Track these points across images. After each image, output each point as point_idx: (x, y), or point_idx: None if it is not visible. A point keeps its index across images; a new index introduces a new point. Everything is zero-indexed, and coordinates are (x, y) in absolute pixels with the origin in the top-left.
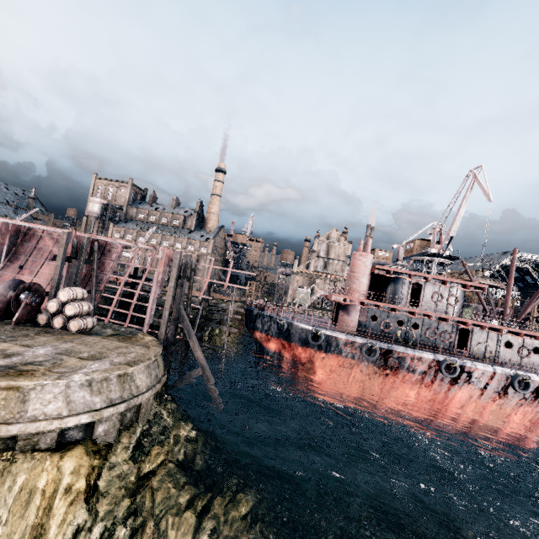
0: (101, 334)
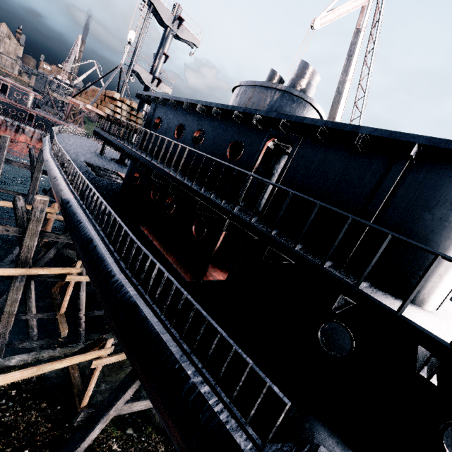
0: None
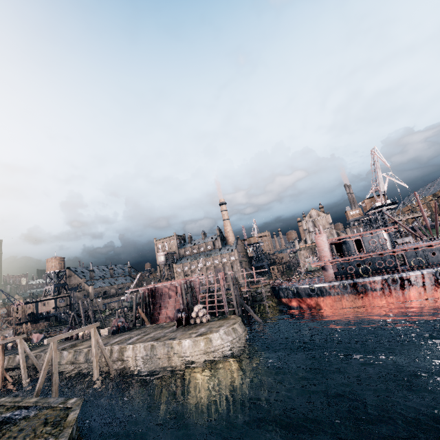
0: (214, 320)
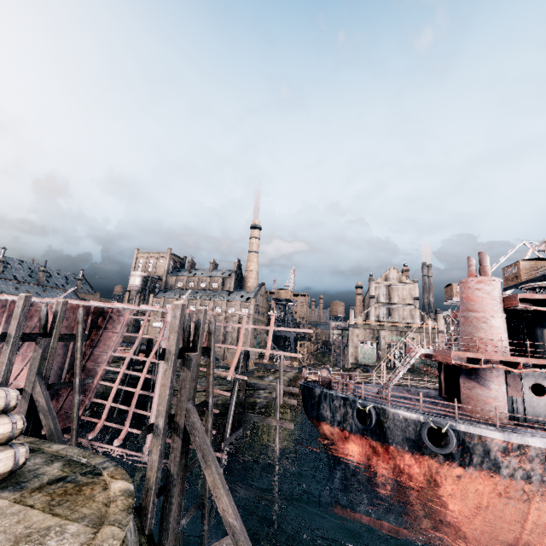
0: (25, 485)
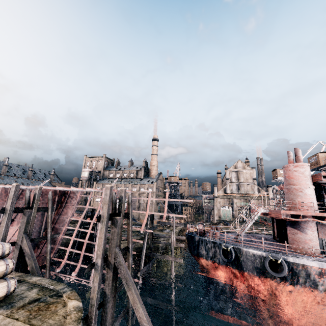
0: (14, 305)
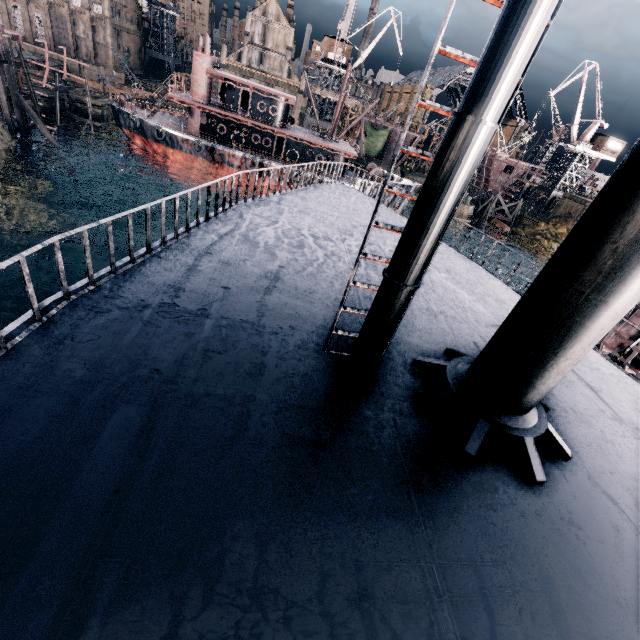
0: None
